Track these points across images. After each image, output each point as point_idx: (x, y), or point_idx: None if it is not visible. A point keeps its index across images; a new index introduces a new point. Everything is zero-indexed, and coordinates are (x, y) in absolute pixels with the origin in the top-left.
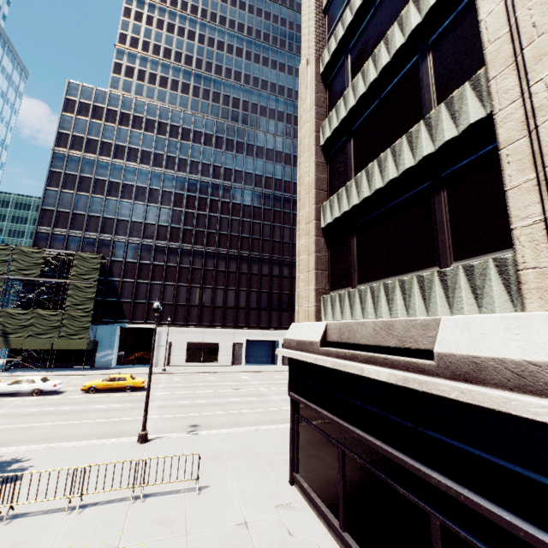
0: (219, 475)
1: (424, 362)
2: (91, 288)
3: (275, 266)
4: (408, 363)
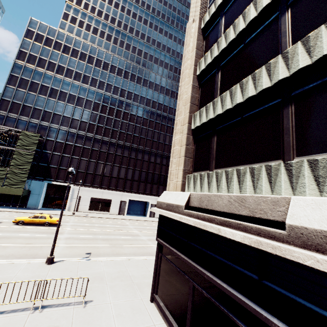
0: (101, 292)
1: (275, 230)
2: (30, 155)
3: (152, 156)
4: (260, 229)
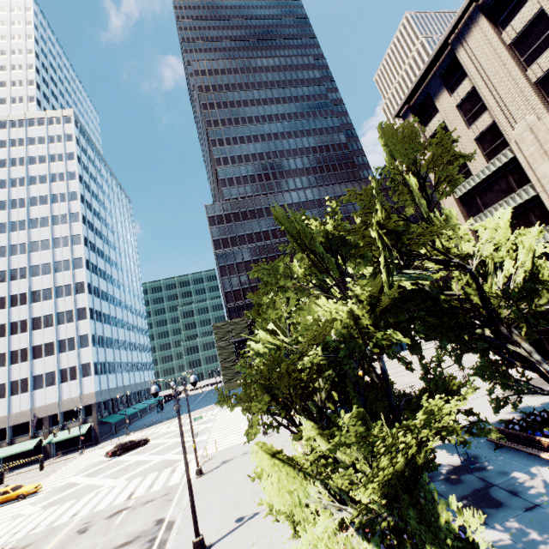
0: None
1: None
2: None
3: None
4: None
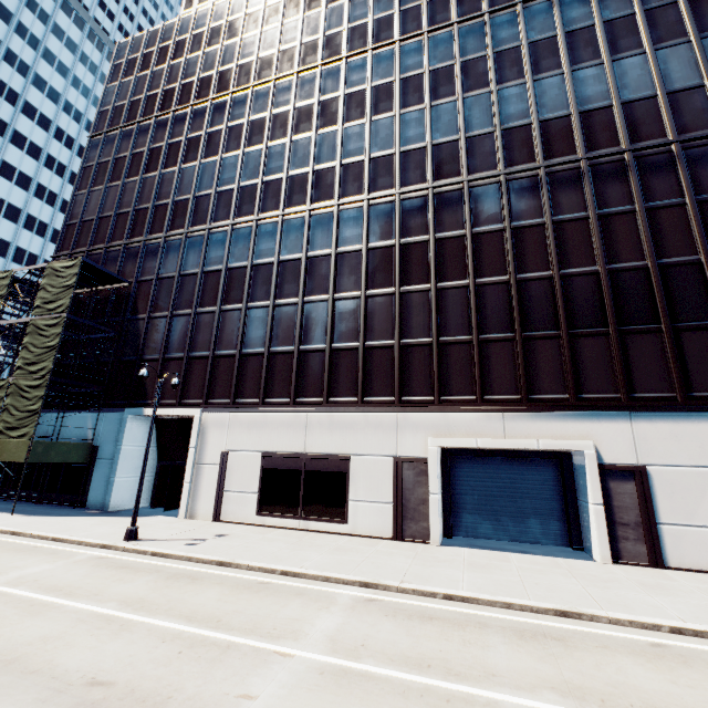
0: None
1: None
2: (55, 326)
3: (522, 197)
4: None
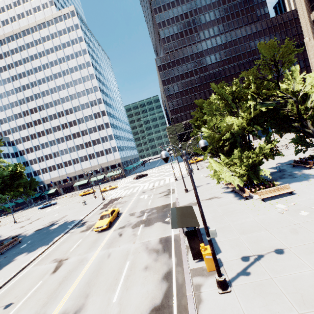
0: None
1: None
2: None
3: None
4: None
